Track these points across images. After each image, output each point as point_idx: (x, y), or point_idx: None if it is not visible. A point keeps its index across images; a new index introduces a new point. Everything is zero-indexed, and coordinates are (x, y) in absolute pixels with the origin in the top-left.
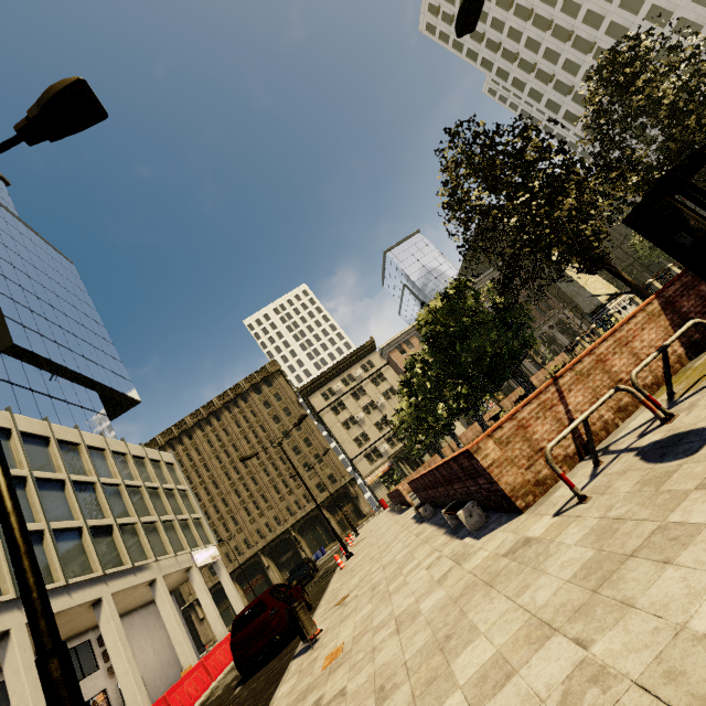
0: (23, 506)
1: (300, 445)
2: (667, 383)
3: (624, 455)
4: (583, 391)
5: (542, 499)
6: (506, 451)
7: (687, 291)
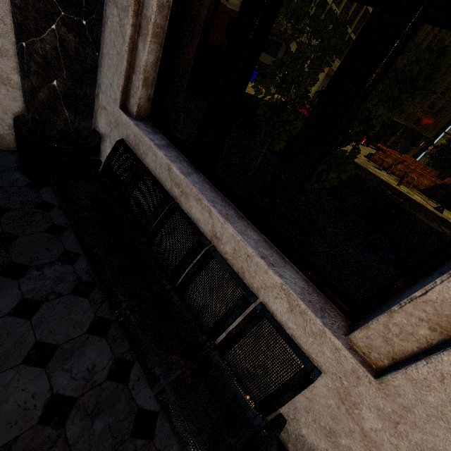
0: (349, 8)
1: (450, 91)
2: (401, 178)
3: (379, 168)
4: (402, 167)
5: (372, 162)
6: (381, 154)
7: (447, 191)
